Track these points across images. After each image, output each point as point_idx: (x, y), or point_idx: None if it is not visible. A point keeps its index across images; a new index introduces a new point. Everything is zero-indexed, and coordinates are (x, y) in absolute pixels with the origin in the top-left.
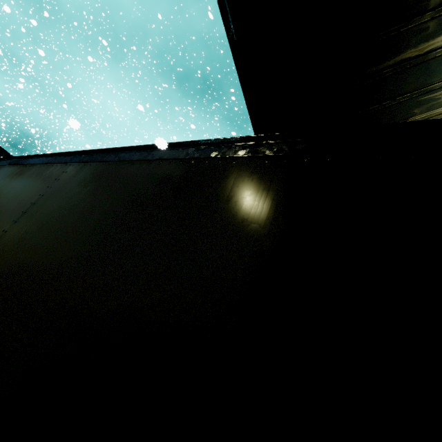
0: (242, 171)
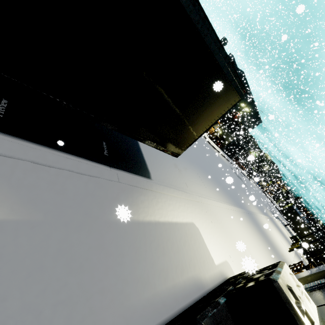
0: (324, 251)
